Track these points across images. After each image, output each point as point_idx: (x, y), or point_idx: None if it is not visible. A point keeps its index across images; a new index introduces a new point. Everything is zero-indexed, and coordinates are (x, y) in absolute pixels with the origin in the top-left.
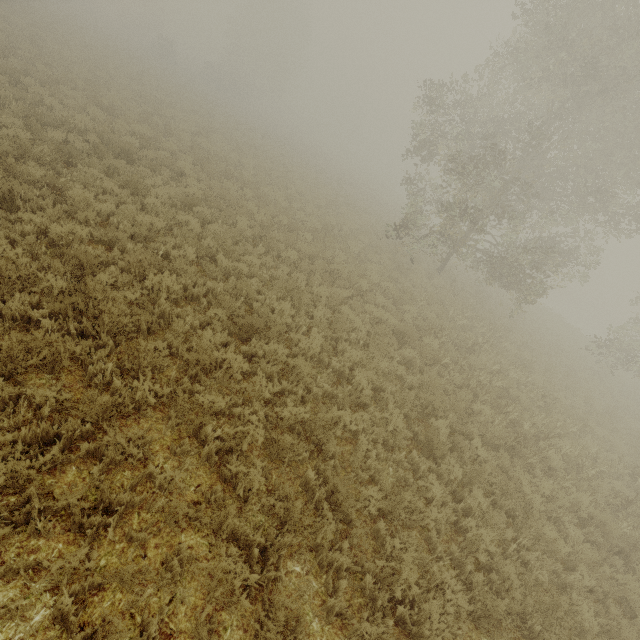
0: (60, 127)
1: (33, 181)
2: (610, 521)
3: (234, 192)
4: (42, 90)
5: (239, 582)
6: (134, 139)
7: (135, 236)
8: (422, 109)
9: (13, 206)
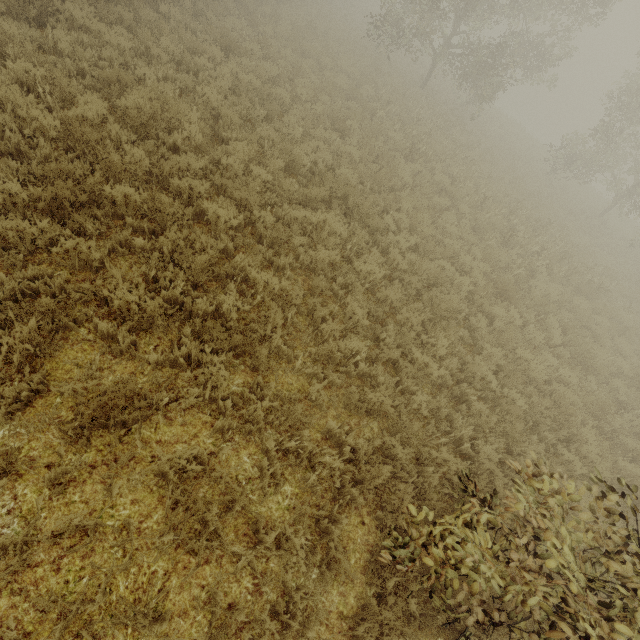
0: None
1: None
2: (455, 189)
3: None
4: None
5: (213, 95)
6: None
7: None
8: None
9: None
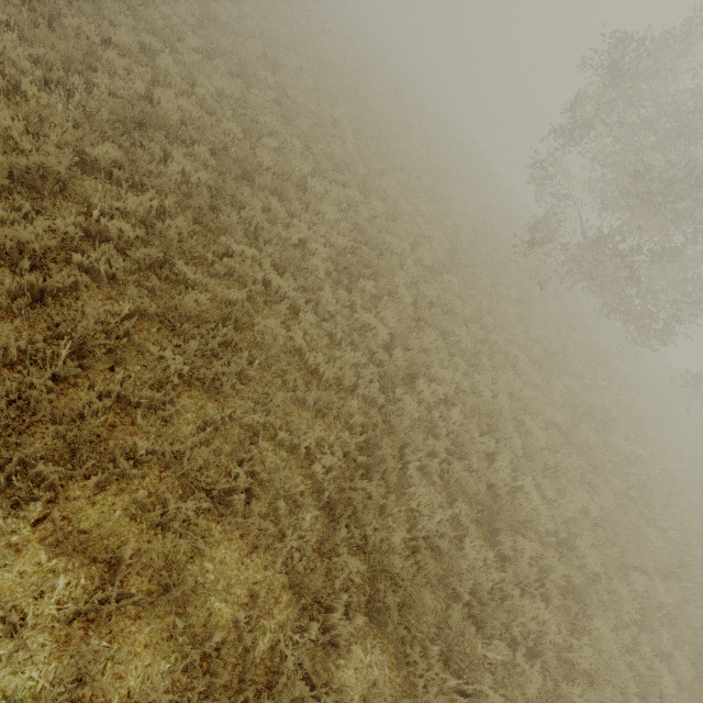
0: (146, 125)
1: (208, 317)
2: None
3: (366, 212)
4: (83, 22)
5: None
6: (235, 125)
7: (335, 378)
8: (594, 70)
9: (212, 387)
